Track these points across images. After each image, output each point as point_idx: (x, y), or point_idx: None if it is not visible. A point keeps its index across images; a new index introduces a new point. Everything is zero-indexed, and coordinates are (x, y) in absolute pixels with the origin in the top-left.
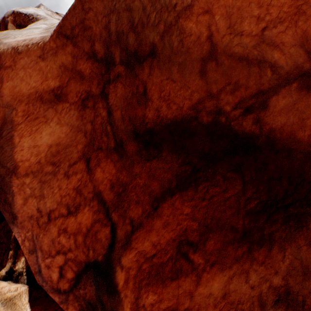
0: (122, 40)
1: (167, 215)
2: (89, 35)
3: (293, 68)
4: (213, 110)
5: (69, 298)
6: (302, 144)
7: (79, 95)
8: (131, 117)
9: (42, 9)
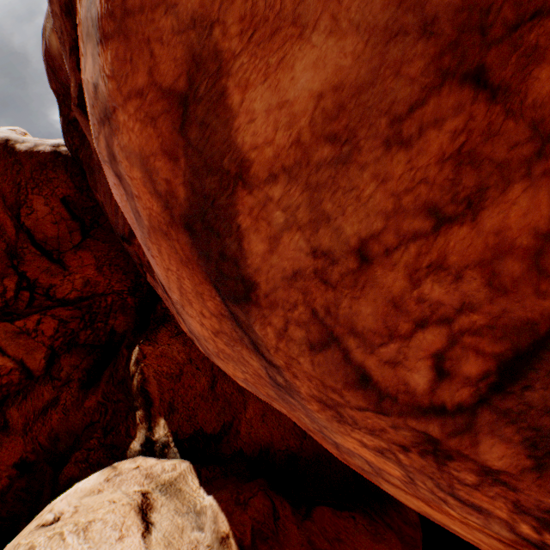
0: None
1: None
2: None
3: None
4: None
5: (478, 421)
6: None
7: None
8: None
9: None
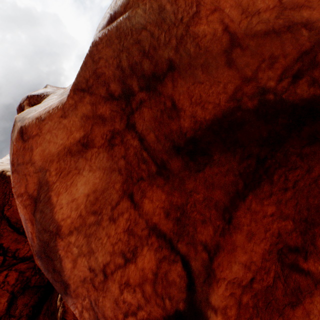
0: (137, 69)
1: (247, 224)
2: (103, 80)
3: None
4: (255, 92)
5: None
6: None
7: (105, 136)
8: (166, 134)
9: (49, 88)
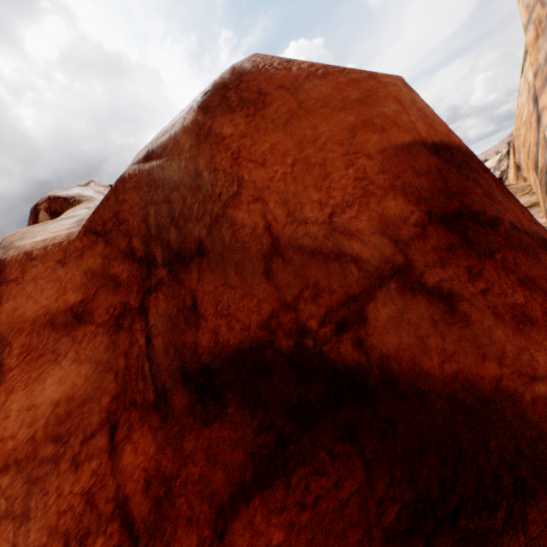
0: (163, 235)
1: None
2: (126, 228)
3: (383, 262)
4: (294, 328)
5: None
6: (436, 381)
7: (112, 309)
8: (178, 346)
9: (91, 187)
